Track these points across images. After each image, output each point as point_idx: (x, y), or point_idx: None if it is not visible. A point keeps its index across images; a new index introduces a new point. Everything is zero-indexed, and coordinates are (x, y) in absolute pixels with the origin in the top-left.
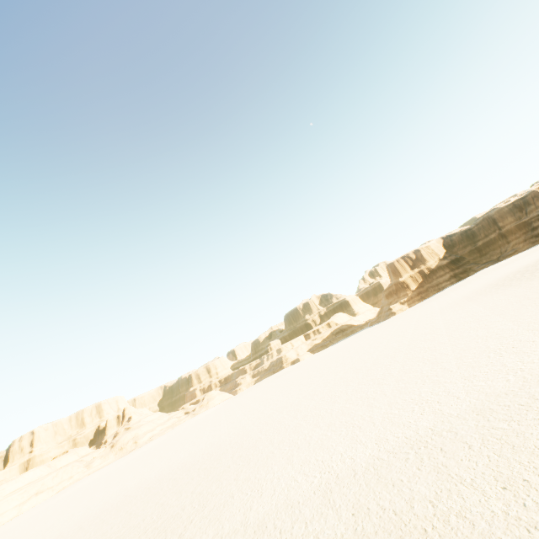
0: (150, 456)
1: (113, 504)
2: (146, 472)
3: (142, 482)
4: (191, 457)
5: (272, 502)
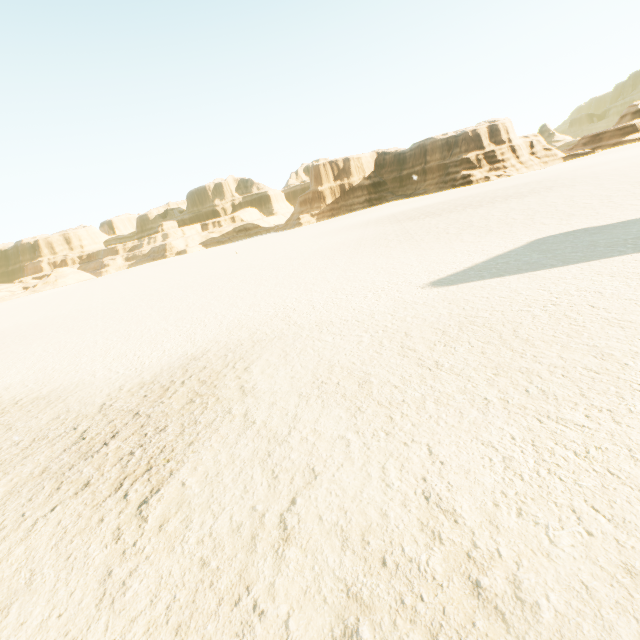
0: None
1: None
2: None
3: None
4: None
5: (0, 367)
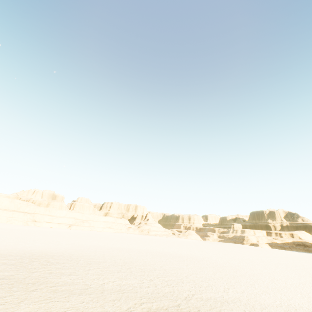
0: (160, 242)
1: (153, 251)
2: (164, 248)
3: (165, 251)
4: (194, 256)
5: None
